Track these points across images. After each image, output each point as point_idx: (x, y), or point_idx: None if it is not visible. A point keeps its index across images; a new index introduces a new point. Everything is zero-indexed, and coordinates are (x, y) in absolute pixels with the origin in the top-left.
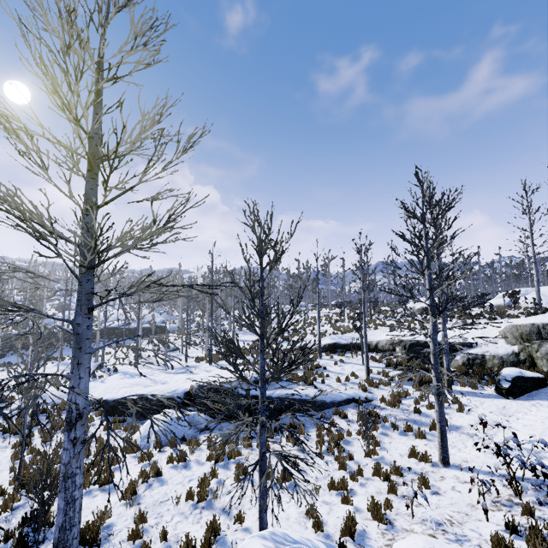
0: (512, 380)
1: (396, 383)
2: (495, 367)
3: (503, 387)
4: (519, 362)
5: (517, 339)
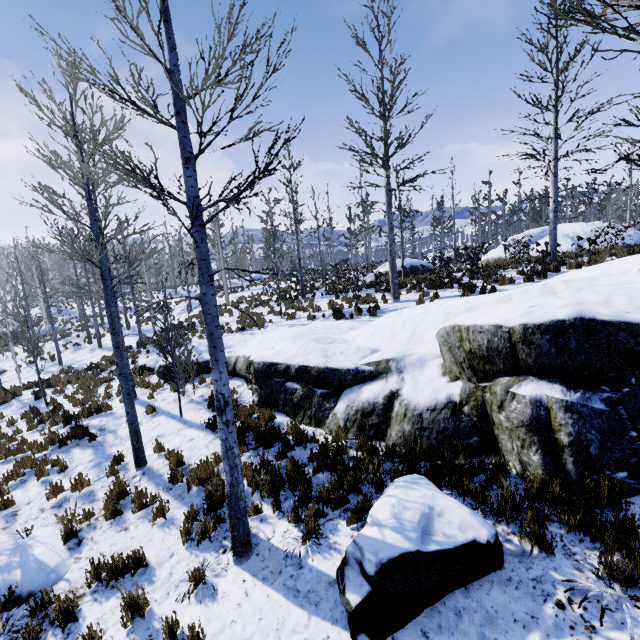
0: (377, 575)
1: (175, 493)
2: (403, 443)
3: (344, 599)
4: (458, 432)
5: (462, 367)
